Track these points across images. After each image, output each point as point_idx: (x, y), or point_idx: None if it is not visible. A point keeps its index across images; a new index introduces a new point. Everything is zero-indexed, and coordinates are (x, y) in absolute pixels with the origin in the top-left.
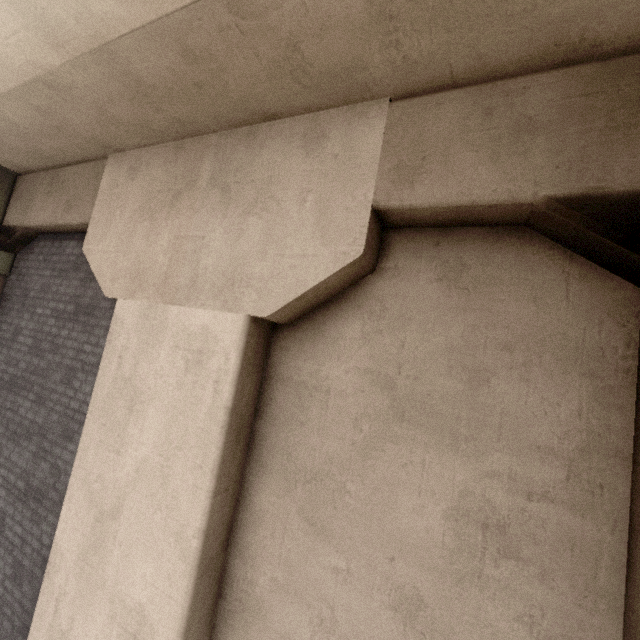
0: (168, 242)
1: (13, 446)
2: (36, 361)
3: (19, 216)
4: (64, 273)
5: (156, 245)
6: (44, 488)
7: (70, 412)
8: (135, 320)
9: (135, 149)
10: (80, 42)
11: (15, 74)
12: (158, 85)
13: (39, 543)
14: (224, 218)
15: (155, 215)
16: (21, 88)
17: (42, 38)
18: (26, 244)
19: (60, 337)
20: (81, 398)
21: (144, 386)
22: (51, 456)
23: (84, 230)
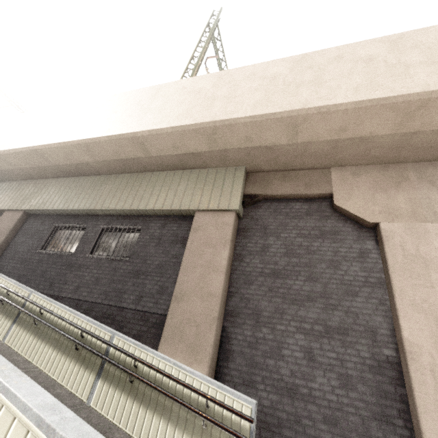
0: (404, 200)
1: (297, 307)
2: (296, 260)
3: (260, 190)
4: (298, 217)
5: (396, 201)
6: (345, 325)
7: (346, 282)
8: (402, 230)
9: (351, 166)
10: (408, 130)
11: (354, 135)
12: (414, 145)
13: (359, 358)
14: (437, 191)
15: (386, 190)
16: (345, 139)
17: (394, 127)
18: (253, 204)
19: (313, 246)
20: (353, 274)
21: (430, 256)
22: (342, 307)
23: (310, 197)
